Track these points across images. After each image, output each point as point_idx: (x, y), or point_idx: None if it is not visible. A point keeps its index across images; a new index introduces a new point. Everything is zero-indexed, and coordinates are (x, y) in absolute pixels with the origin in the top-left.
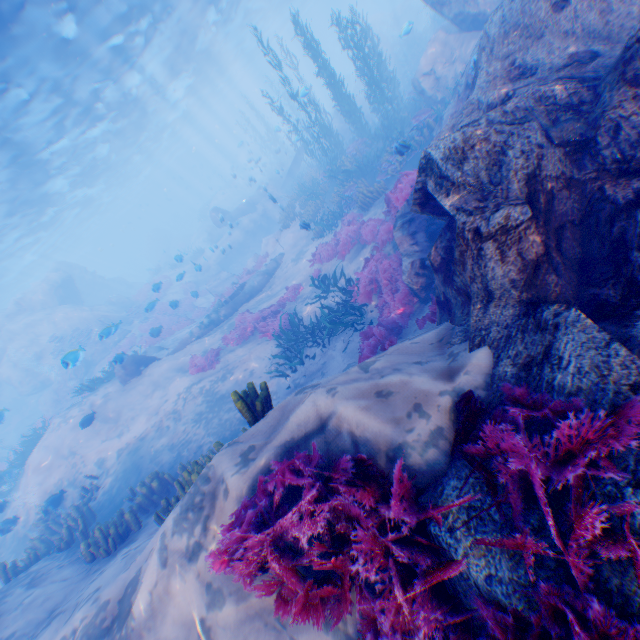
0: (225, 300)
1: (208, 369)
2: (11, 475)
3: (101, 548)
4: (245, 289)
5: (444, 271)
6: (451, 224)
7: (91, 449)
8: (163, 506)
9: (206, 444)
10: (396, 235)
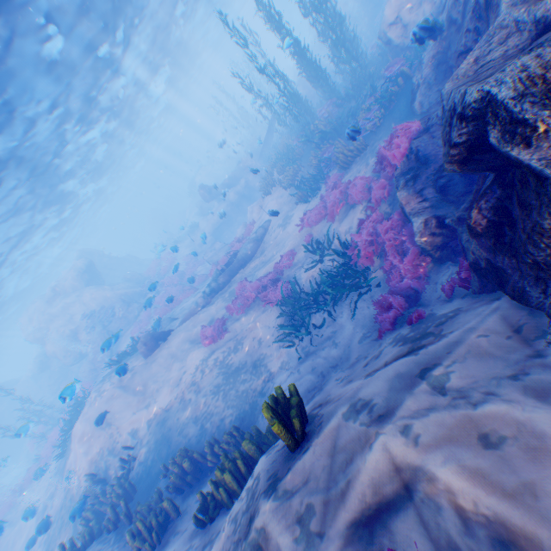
0: (223, 270)
1: (218, 339)
2: (64, 441)
3: (145, 543)
4: (240, 258)
5: (496, 237)
6: (504, 179)
7: (125, 421)
8: (199, 504)
9: (227, 417)
10: (399, 194)
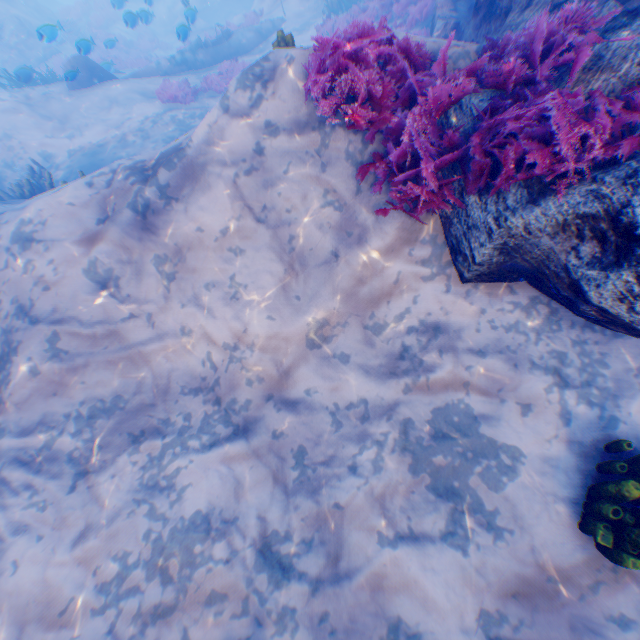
0: (204, 46)
1: (183, 106)
2: None
3: None
4: (231, 42)
5: (487, 7)
6: None
7: (35, 143)
8: None
9: None
10: None
